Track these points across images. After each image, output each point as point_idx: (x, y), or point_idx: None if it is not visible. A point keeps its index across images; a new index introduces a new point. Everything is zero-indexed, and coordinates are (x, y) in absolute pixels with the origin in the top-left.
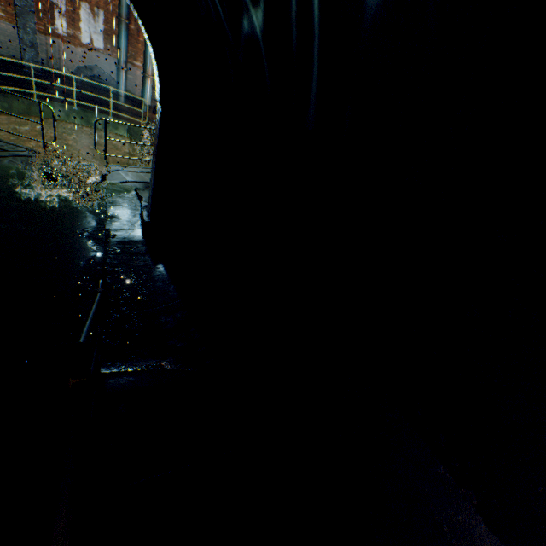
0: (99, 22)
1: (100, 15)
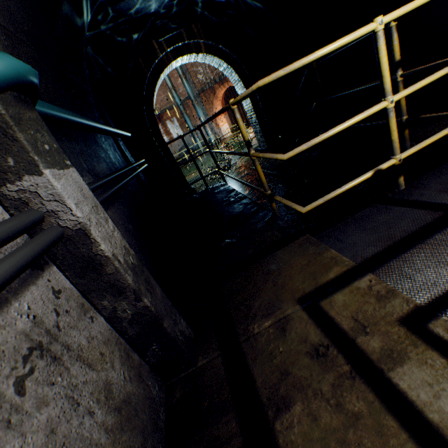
0: (175, 124)
1: (174, 120)
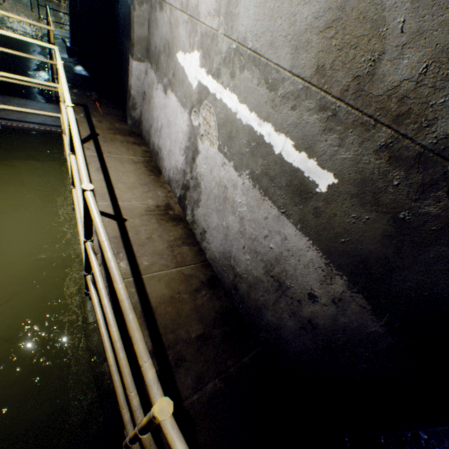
0: None
1: None
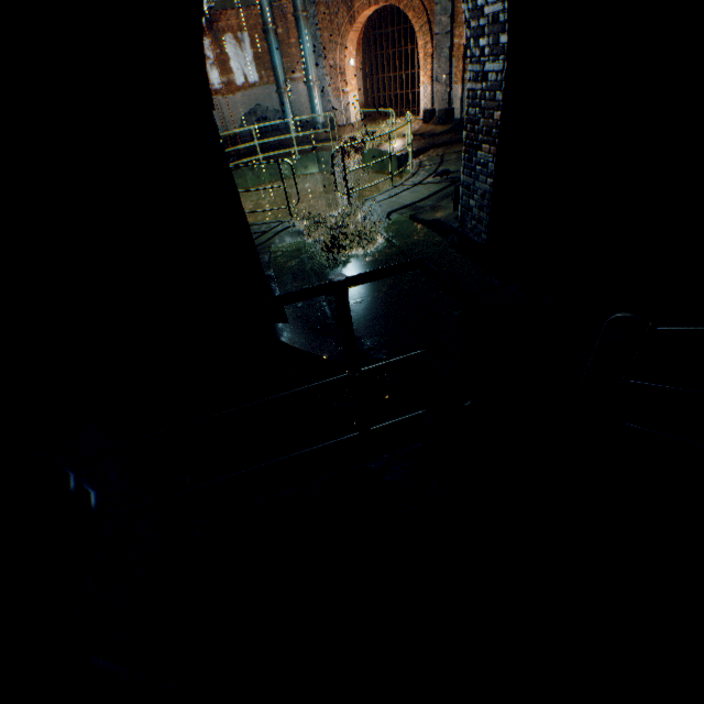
0: (246, 49)
1: (244, 40)
